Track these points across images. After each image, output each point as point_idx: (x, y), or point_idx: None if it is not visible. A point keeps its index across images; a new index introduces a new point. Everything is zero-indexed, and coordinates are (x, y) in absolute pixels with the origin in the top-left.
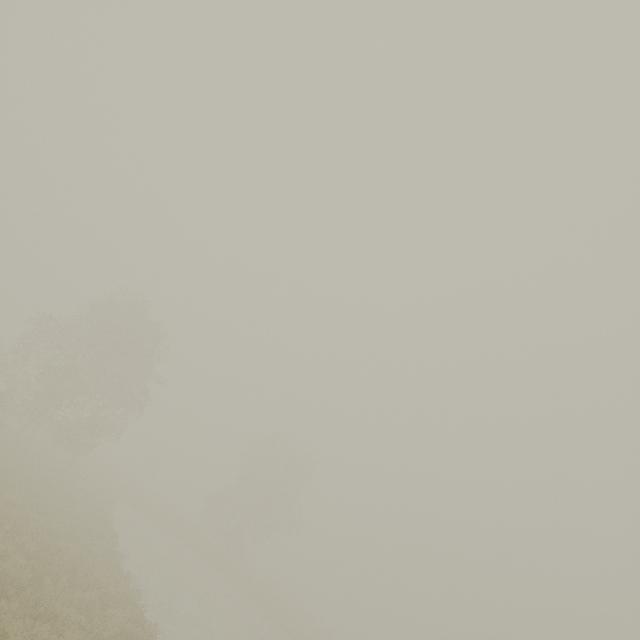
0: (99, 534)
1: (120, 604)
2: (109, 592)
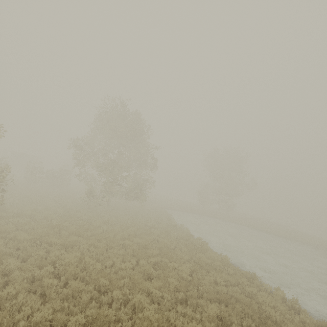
0: (202, 248)
1: (313, 326)
2: (281, 310)
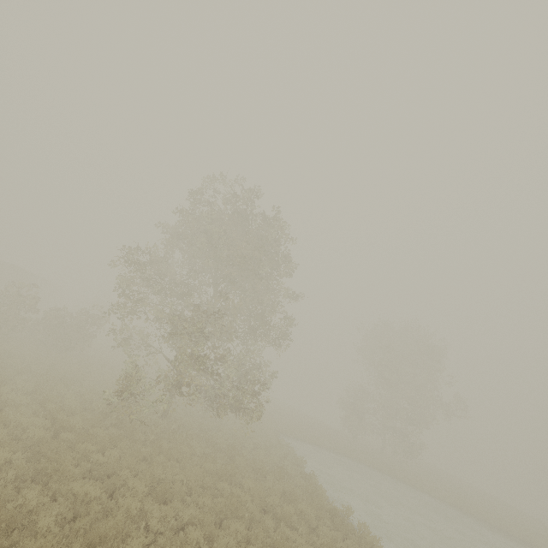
0: None
1: None
2: None
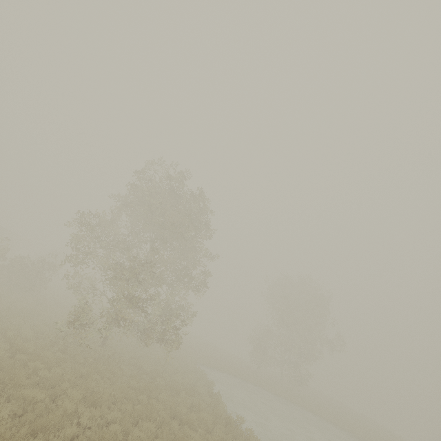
0: None
1: None
2: None
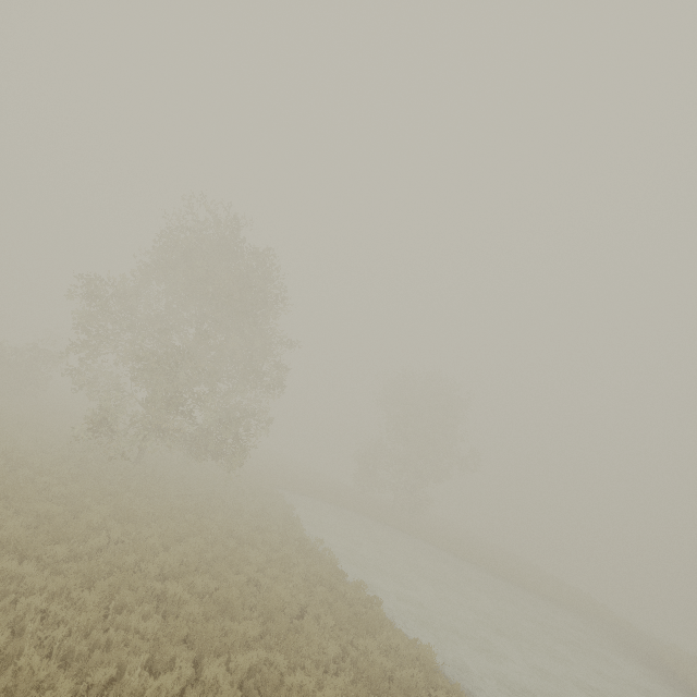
0: (372, 619)
1: None
2: None
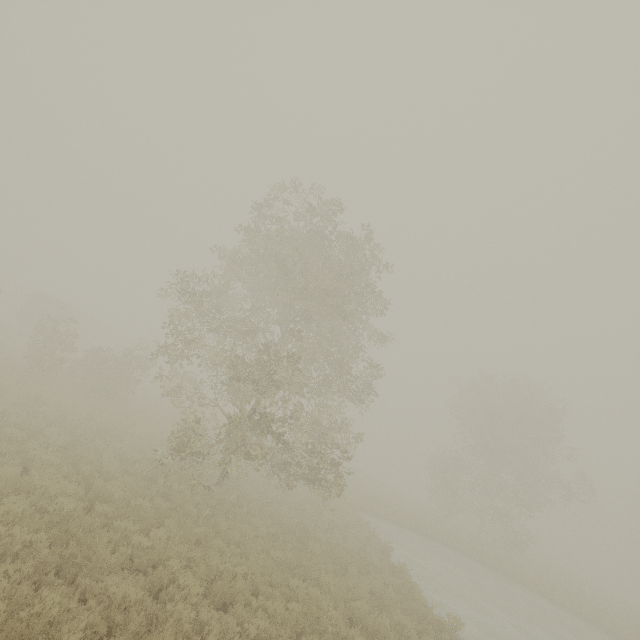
0: None
1: None
2: None
